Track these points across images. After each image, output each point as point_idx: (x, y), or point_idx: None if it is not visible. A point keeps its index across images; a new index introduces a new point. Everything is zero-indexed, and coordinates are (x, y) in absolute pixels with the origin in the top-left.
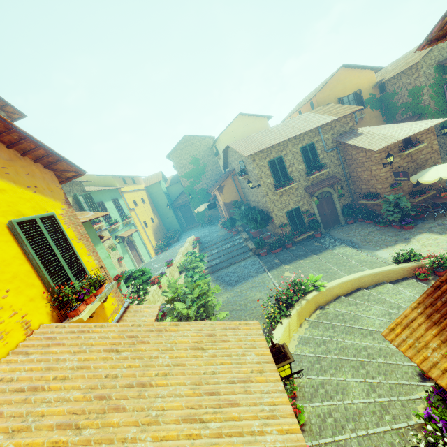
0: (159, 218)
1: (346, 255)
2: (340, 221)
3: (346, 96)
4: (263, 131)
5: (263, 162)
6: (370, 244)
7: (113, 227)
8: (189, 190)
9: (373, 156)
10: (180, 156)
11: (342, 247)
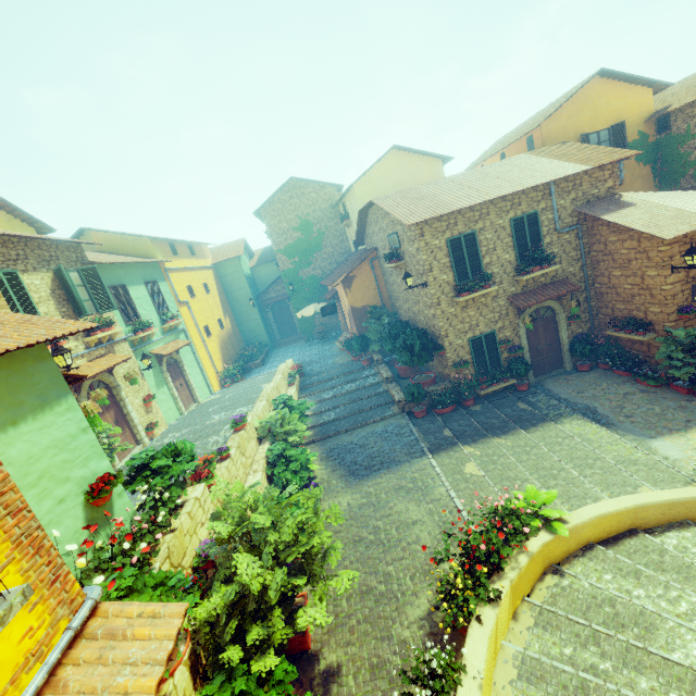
0: (234, 320)
1: (589, 440)
2: (564, 363)
3: (596, 131)
4: (441, 181)
5: (439, 240)
6: (633, 422)
7: (140, 335)
8: (290, 276)
9: (654, 249)
10: (279, 215)
11: (577, 421)
